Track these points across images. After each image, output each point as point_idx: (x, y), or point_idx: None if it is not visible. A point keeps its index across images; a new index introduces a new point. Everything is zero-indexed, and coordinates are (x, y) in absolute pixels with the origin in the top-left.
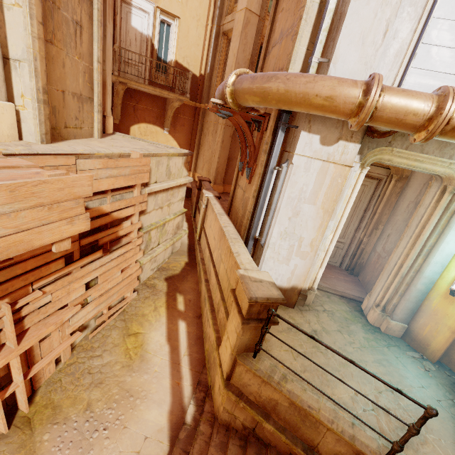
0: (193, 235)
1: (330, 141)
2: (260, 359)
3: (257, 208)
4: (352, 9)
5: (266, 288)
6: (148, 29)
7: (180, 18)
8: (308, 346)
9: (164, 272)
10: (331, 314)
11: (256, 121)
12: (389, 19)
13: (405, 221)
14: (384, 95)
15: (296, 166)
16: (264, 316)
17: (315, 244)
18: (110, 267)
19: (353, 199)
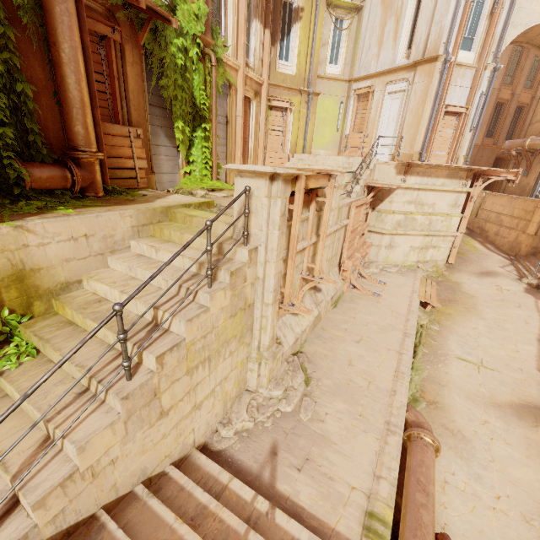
0: None
1: None
2: None
3: (538, 183)
4: None
5: None
6: None
7: None
8: None
9: None
10: None
11: (531, 153)
12: None
13: None
14: None
15: None
16: None
17: None
18: None
19: None
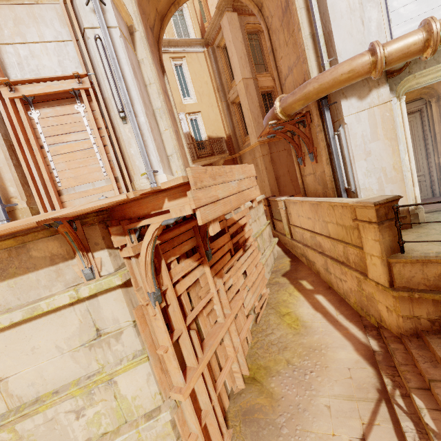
0: (281, 243)
1: (364, 95)
2: (409, 253)
3: (336, 168)
4: (334, 26)
5: (380, 198)
6: (185, 128)
7: (201, 112)
8: None
9: (278, 272)
10: None
11: (300, 122)
12: (360, 16)
13: None
14: (386, 48)
15: (349, 123)
16: (391, 216)
17: (397, 167)
18: (249, 263)
19: (407, 122)
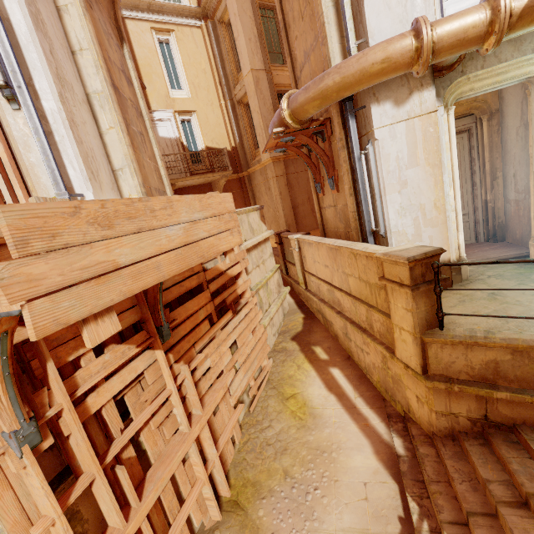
0: (294, 293)
1: (402, 100)
2: (449, 329)
3: (361, 201)
4: None
5: (417, 250)
6: (174, 132)
7: (196, 111)
8: (495, 305)
9: (287, 334)
10: (500, 276)
11: (318, 134)
12: None
13: (524, 148)
14: (435, 29)
15: (381, 139)
16: (429, 277)
17: (440, 205)
18: (242, 329)
19: (454, 144)
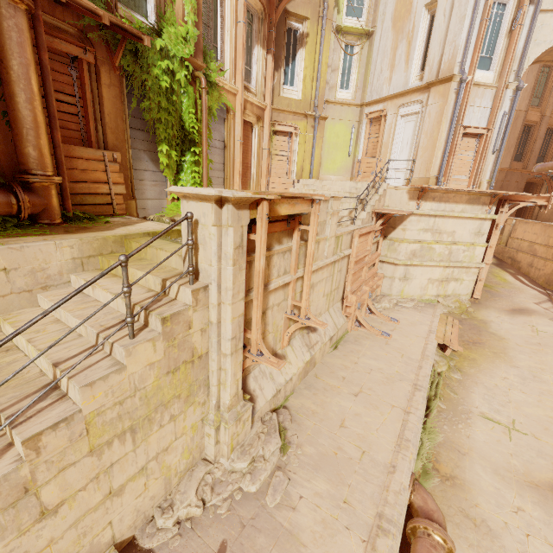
0: None
1: None
2: None
3: None
4: None
5: None
6: None
7: None
8: None
9: None
10: None
11: None
12: None
13: None
14: None
15: None
16: None
17: None
18: None
19: None
